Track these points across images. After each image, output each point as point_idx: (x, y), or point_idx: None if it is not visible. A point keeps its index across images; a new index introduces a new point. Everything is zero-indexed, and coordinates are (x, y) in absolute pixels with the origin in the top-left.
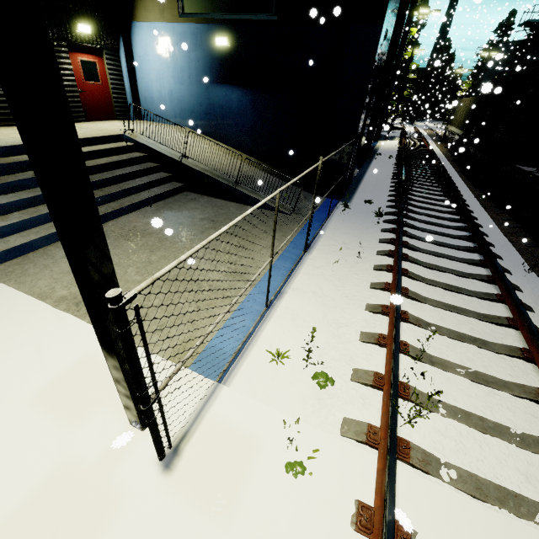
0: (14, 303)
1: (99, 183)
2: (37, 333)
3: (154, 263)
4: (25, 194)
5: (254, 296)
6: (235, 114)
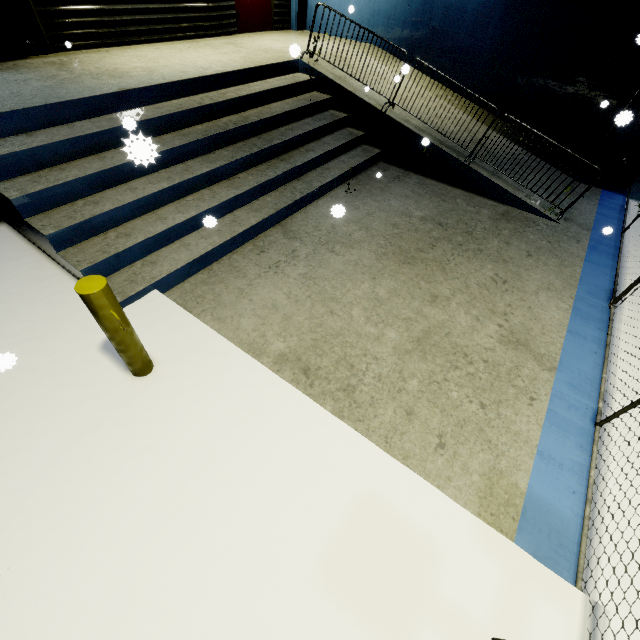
0: (230, 364)
1: (279, 147)
2: (278, 430)
3: (384, 302)
4: (197, 166)
5: (563, 393)
6: (467, 23)
